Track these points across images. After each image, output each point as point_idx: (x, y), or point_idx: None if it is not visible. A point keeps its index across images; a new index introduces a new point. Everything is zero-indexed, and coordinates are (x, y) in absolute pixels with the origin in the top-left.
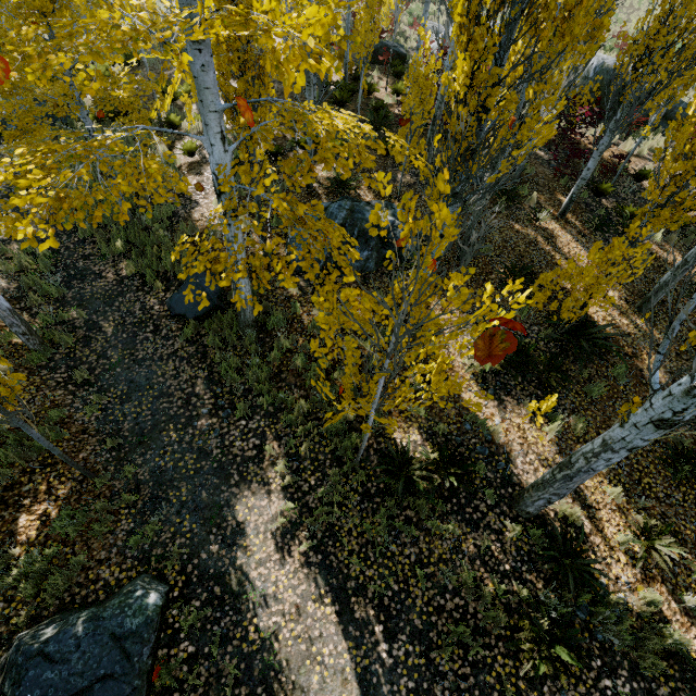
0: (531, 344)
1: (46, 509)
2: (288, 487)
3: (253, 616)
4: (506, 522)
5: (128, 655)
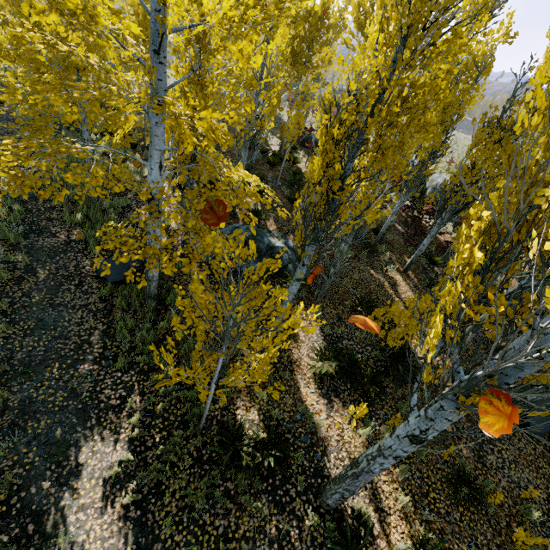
0: (362, 359)
1: None
2: (135, 439)
3: None
4: (308, 510)
5: None
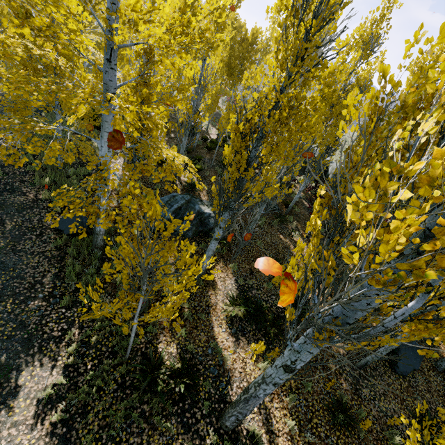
0: (266, 306)
1: None
2: (70, 366)
3: None
4: (210, 431)
5: None
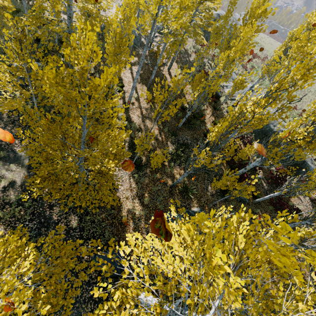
0: None
1: None
2: None
3: None
4: None
5: None
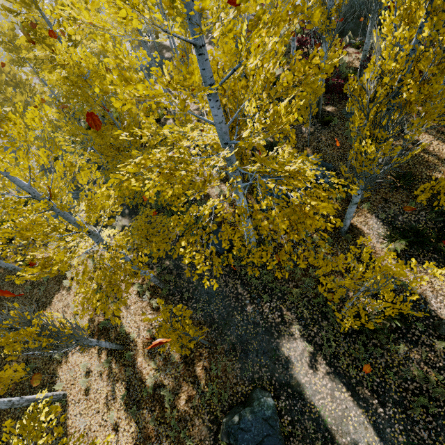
0: (423, 227)
1: (203, 363)
2: (303, 335)
3: (310, 401)
4: (434, 340)
5: (272, 426)
